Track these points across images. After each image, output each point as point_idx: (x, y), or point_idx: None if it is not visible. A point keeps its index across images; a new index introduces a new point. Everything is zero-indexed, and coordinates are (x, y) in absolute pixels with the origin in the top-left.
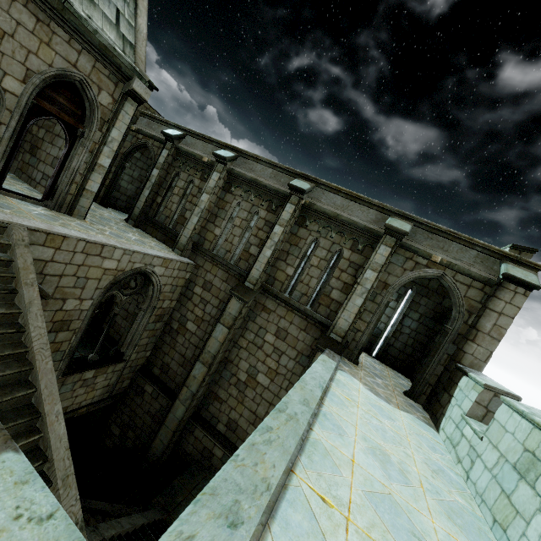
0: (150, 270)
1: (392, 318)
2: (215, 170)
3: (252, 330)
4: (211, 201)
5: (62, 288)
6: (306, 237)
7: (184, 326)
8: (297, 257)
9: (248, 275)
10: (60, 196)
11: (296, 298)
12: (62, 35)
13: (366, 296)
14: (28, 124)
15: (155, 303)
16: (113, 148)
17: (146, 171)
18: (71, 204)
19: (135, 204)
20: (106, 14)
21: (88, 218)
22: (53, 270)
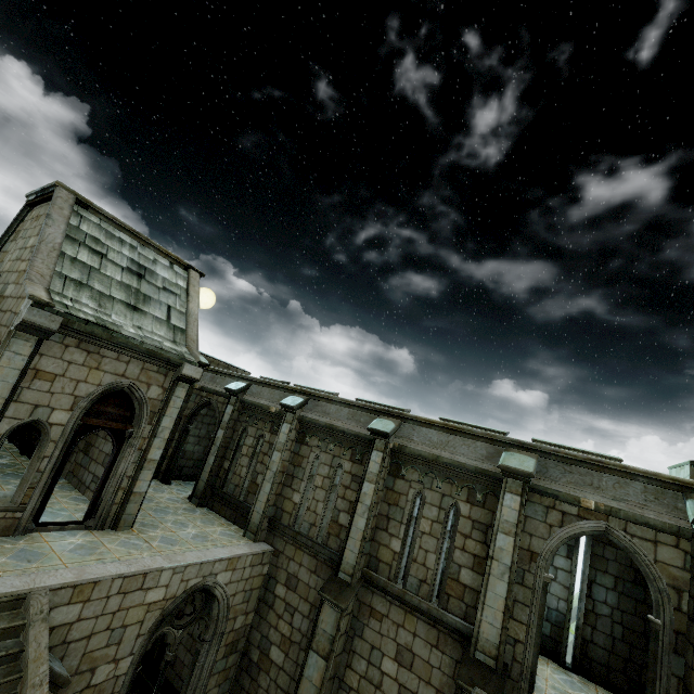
0: (212, 582)
1: (573, 588)
2: (284, 421)
3: (361, 653)
4: (284, 459)
5: (91, 653)
6: (406, 490)
7: (267, 655)
8: (400, 522)
9: (341, 560)
10: (104, 510)
11: (413, 589)
12: (111, 356)
13: (508, 578)
14: (73, 446)
15: (222, 626)
16: (165, 436)
17: (215, 424)
18: (116, 515)
19: (199, 477)
20: (157, 316)
21: (138, 521)
22: (80, 631)
